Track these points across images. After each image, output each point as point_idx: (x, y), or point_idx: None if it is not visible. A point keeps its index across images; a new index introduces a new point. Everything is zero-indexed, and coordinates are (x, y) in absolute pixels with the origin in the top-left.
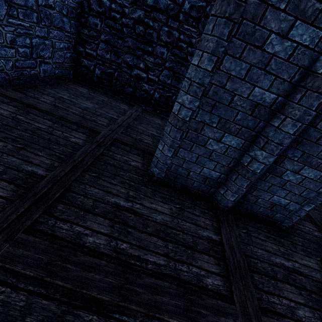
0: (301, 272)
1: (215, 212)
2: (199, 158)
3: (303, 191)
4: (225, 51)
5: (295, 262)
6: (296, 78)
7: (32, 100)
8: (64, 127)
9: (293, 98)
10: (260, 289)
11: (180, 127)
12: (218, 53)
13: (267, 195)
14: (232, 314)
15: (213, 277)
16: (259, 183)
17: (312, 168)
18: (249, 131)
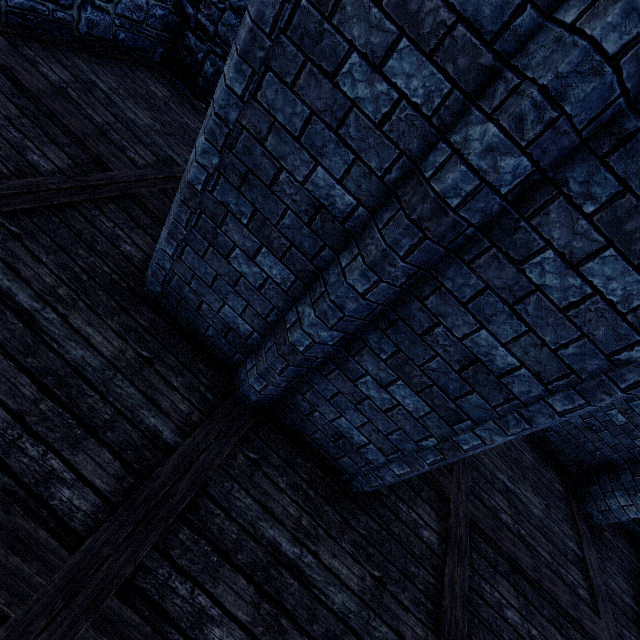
0: (305, 574)
1: (222, 398)
2: (219, 281)
3: (393, 432)
4: (267, 59)
5: (312, 553)
6: (393, 176)
7: (17, 62)
8: (39, 131)
9: (380, 217)
10: (170, 557)
11: (188, 201)
12: (254, 59)
13: (331, 412)
14: (48, 563)
15: (82, 493)
16: (317, 380)
17: (412, 389)
18: (304, 259)
